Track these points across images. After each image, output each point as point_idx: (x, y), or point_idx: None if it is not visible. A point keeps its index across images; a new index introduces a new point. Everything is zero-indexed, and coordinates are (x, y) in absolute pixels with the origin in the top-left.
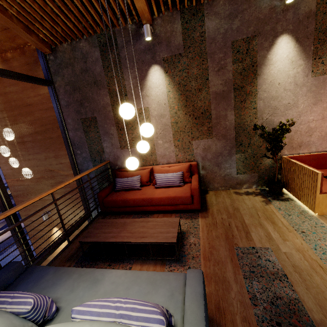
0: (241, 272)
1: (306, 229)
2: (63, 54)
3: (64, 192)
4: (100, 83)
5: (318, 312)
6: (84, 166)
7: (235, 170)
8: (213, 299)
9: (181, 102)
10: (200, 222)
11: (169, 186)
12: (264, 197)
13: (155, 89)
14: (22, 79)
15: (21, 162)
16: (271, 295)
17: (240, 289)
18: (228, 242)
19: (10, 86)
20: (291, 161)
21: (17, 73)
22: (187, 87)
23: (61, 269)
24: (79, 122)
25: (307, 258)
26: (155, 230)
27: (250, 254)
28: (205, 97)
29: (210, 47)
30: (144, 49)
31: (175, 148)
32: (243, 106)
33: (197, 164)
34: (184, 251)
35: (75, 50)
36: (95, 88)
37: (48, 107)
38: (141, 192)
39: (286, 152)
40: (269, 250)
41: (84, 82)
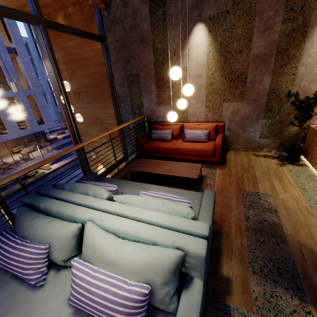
0: (243, 204)
1: (308, 187)
2: (115, 10)
3: (108, 138)
4: (146, 41)
5: (291, 231)
6: (125, 117)
7: (258, 135)
8: (219, 214)
9: (219, 64)
10: (217, 171)
11: (195, 141)
12: (280, 161)
13: (196, 49)
14: (85, 37)
15: (77, 109)
16: (260, 218)
17: (239, 212)
18: (237, 186)
19: (70, 40)
20: (316, 130)
21: (81, 31)
22: (228, 48)
23: (121, 180)
24: (124, 78)
25: (299, 204)
26: (182, 169)
27: (252, 196)
28: (244, 59)
29: (261, 3)
30: (192, 5)
31: (206, 108)
32: (282, 71)
33: (224, 125)
34: (202, 187)
35: (127, 6)
36: (141, 46)
37: (100, 62)
38: (172, 143)
39: (315, 121)
40: (269, 195)
41: (132, 39)
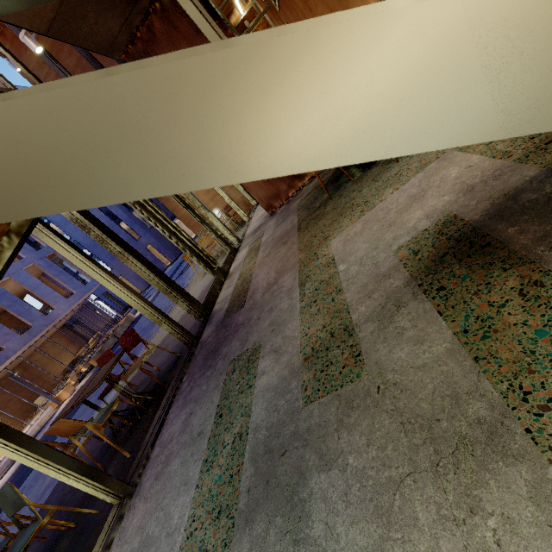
0: None
1: None
2: None
3: None
4: None
5: None
6: None
7: None
8: None
9: None
10: None
11: None
12: None
13: None
14: None
15: None
16: None
17: None
18: None
19: None
20: None
21: None
22: None
23: None
24: None
25: None
26: None
27: None
28: None
29: None
30: None
31: None
32: None
33: None
34: None
35: None
36: None
37: None
38: None
39: None
40: None
41: None
